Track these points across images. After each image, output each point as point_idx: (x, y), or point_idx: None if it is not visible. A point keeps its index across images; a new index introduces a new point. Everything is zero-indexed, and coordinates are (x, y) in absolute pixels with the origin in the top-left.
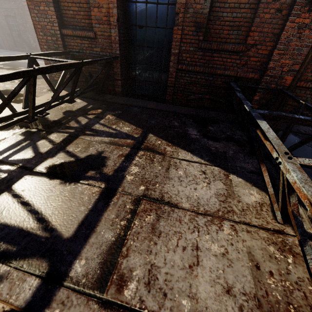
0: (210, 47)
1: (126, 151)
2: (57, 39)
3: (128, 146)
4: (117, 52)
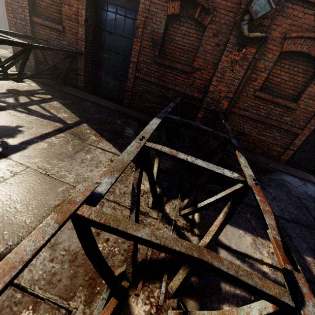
0: (163, 62)
1: (47, 131)
2: (26, 24)
3: (53, 127)
4: (82, 49)
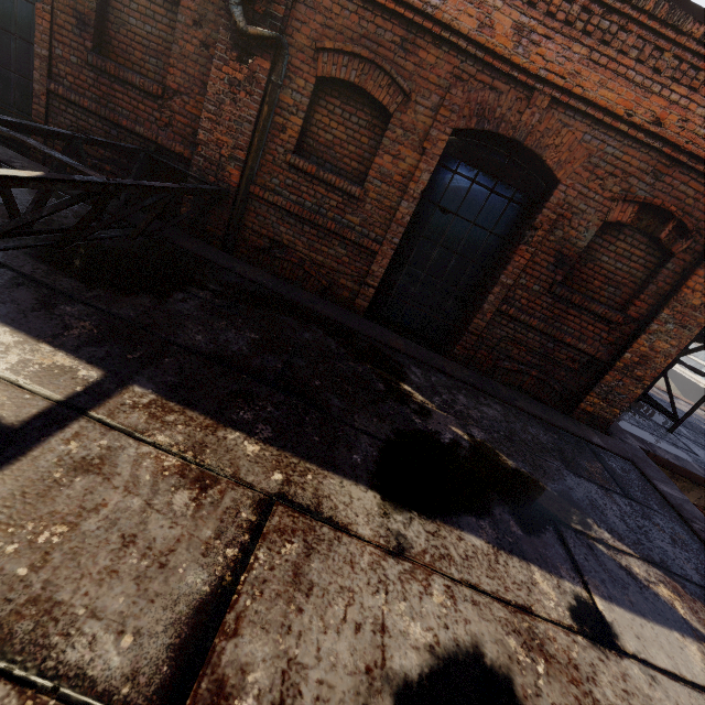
0: (104, 67)
1: None
2: None
3: None
4: None
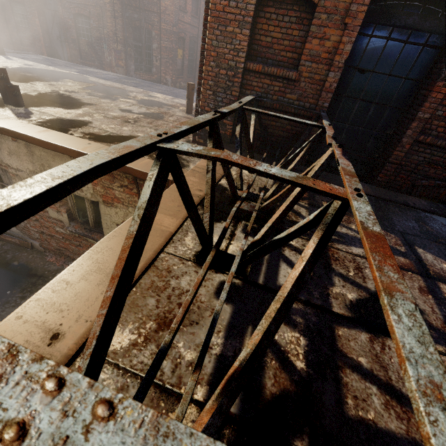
0: None
1: (421, 282)
2: (235, 75)
3: (411, 270)
4: (325, 104)
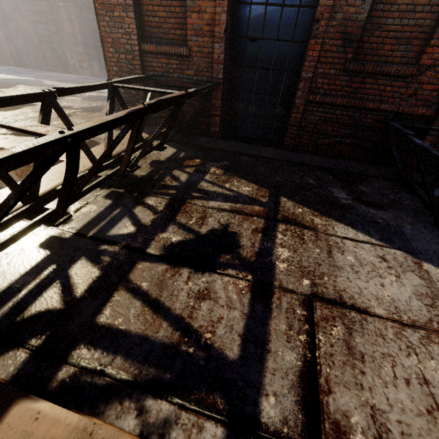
0: (362, 69)
1: (261, 224)
2: (134, 58)
3: (259, 215)
4: (219, 76)
